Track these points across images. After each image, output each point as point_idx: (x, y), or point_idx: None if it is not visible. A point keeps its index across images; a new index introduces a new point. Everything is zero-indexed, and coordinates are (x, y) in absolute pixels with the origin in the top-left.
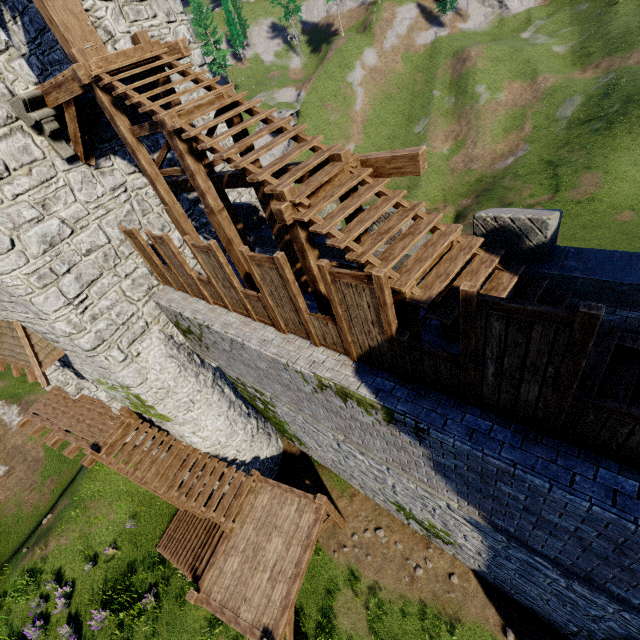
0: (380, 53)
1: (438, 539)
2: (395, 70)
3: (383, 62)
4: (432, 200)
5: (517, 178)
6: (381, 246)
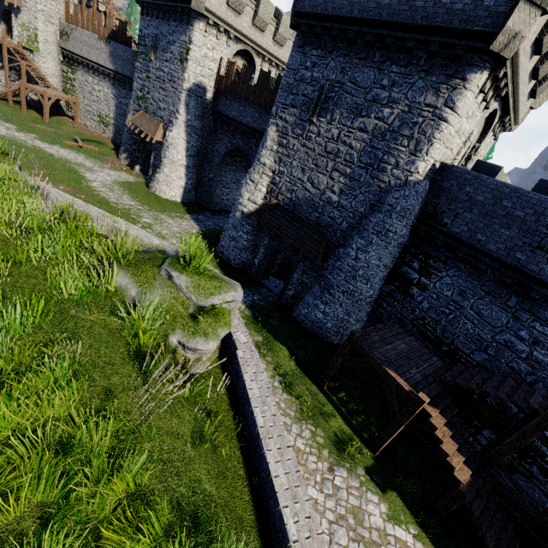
0: None
1: (106, 128)
2: None
3: None
4: None
5: None
6: None
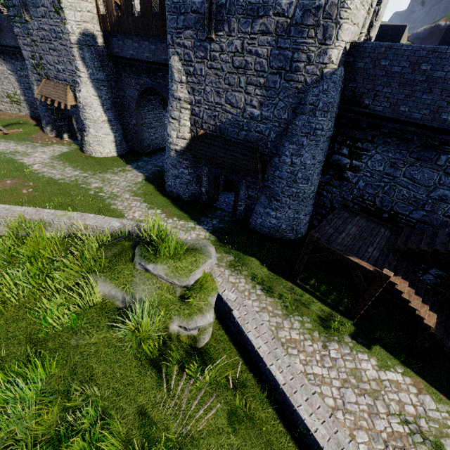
0: None
1: (20, 106)
2: None
3: None
4: None
5: None
6: None
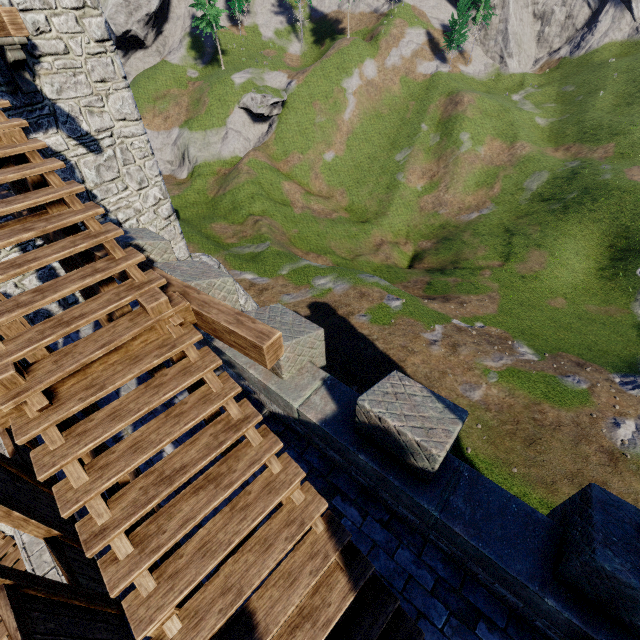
0: (381, 68)
1: None
2: (391, 90)
3: (381, 78)
4: (396, 233)
5: (476, 235)
6: (258, 367)
